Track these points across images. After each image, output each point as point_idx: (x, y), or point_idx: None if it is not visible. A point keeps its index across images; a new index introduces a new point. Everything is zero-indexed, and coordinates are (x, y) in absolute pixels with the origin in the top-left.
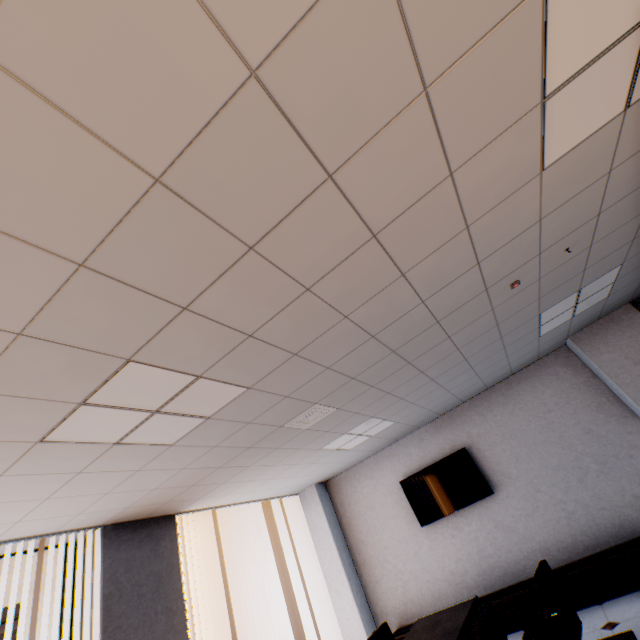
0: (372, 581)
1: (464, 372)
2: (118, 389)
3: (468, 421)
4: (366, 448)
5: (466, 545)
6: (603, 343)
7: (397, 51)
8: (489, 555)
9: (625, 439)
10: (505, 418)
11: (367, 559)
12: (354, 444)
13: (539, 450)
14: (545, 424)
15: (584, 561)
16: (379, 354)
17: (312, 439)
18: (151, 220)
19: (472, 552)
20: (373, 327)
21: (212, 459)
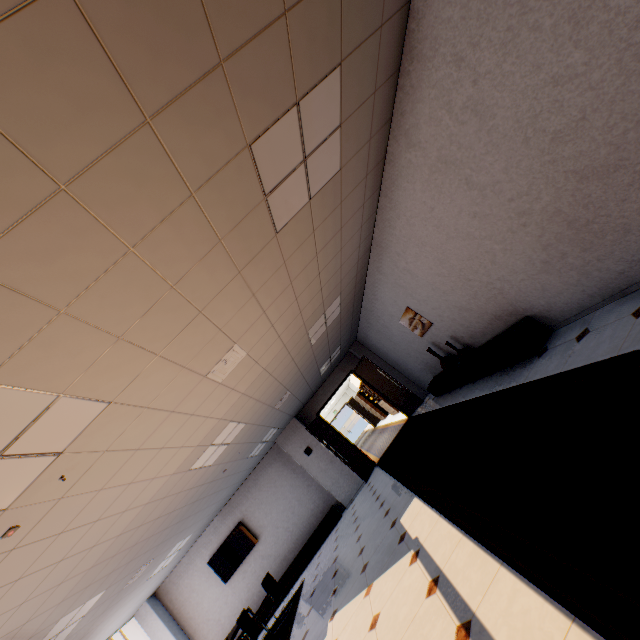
0: (203, 639)
1: (224, 491)
2: (50, 633)
3: (240, 503)
4: (180, 554)
5: (251, 578)
6: (288, 440)
7: (155, 502)
8: (263, 576)
9: (306, 483)
10: (257, 493)
11: (197, 627)
12: (170, 560)
13: (275, 505)
14: (275, 489)
15: (299, 553)
16: (171, 528)
17: (142, 579)
18: (86, 575)
19: (255, 580)
20: (165, 527)
21: (79, 636)
